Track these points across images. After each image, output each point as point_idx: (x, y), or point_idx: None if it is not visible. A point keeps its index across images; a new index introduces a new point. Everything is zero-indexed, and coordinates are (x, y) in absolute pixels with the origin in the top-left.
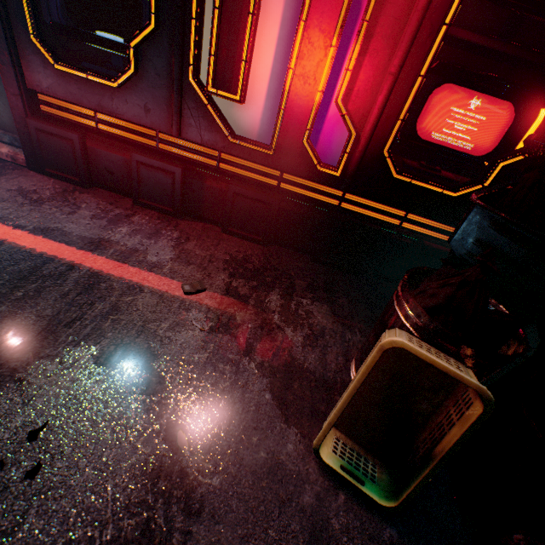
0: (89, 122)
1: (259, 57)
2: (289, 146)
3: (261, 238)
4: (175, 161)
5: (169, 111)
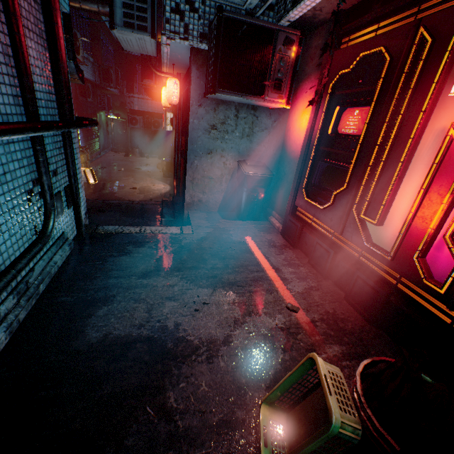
0: (309, 220)
1: (399, 203)
2: (405, 258)
3: (367, 315)
4: (335, 247)
5: (340, 222)
